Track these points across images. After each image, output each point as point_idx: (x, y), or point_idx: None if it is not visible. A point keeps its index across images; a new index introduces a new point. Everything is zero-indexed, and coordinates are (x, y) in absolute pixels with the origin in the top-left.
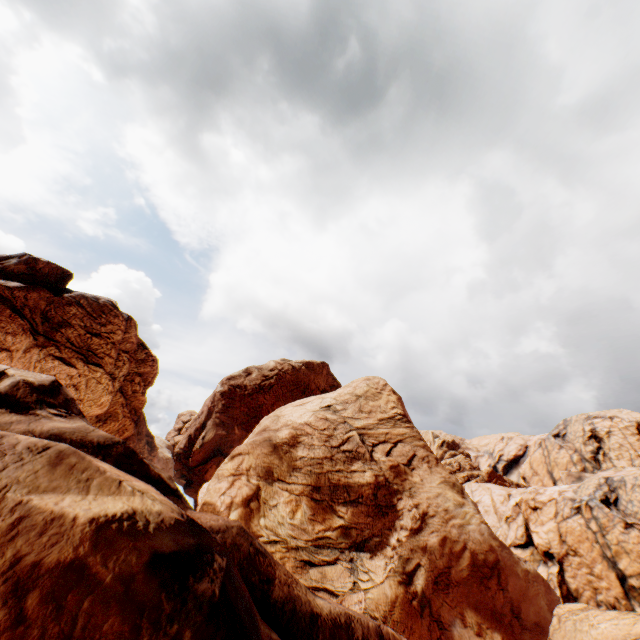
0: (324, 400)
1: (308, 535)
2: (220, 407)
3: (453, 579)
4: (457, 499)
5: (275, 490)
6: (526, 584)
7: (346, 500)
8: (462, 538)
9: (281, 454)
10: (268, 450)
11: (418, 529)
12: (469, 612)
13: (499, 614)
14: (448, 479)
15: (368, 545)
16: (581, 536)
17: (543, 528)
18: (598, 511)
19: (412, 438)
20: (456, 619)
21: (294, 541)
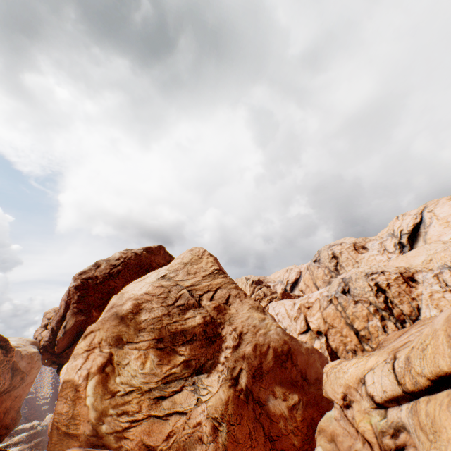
0: (160, 272)
1: (158, 377)
2: (76, 298)
3: (264, 370)
4: (261, 316)
5: (126, 351)
6: (308, 357)
7: (184, 341)
8: (266, 341)
9: (128, 322)
10: (116, 322)
11: (238, 345)
12: (277, 388)
13: (295, 382)
14: (254, 305)
15: (205, 368)
16: (334, 316)
17: (314, 318)
18: (341, 299)
19: (227, 284)
20: (270, 396)
21: (147, 385)
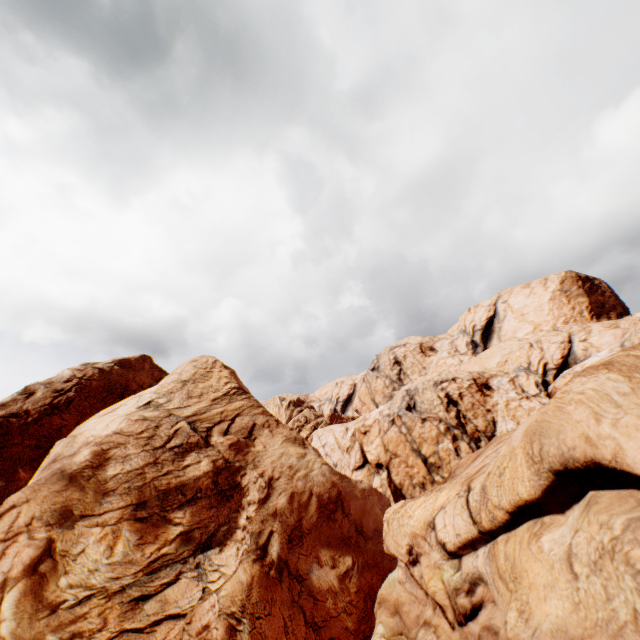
0: (142, 398)
1: (137, 565)
2: None
3: (305, 529)
4: (300, 452)
5: (79, 532)
6: (364, 501)
7: (182, 502)
8: (308, 487)
9: (83, 483)
10: (61, 485)
11: (266, 497)
12: (323, 551)
13: (348, 538)
14: (290, 436)
15: (216, 539)
16: (398, 441)
17: (373, 446)
18: (405, 417)
19: (250, 408)
20: (313, 564)
21: (117, 583)
